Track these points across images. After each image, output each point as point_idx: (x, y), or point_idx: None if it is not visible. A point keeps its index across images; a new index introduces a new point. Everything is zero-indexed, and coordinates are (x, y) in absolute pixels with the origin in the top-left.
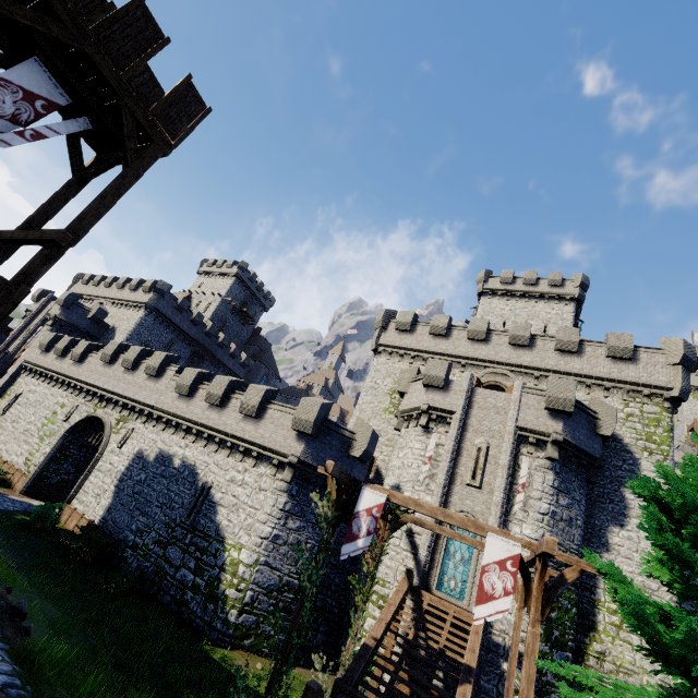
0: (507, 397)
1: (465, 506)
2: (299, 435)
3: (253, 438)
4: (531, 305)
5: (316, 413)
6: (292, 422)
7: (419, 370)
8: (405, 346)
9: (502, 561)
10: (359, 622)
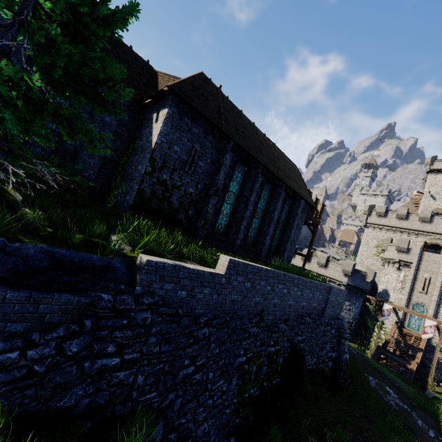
0: (441, 257)
1: (419, 300)
2: (344, 275)
3: (325, 275)
4: None
5: (352, 268)
6: (342, 270)
7: (391, 239)
8: (382, 224)
9: (430, 325)
10: (379, 334)
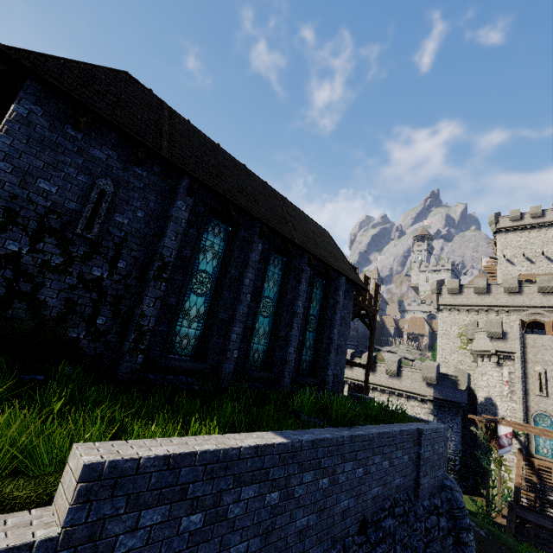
0: (550, 338)
1: (540, 408)
2: (427, 384)
3: (401, 388)
4: (543, 233)
5: (435, 373)
6: (422, 378)
7: (477, 322)
8: (459, 304)
9: None
10: (500, 475)
